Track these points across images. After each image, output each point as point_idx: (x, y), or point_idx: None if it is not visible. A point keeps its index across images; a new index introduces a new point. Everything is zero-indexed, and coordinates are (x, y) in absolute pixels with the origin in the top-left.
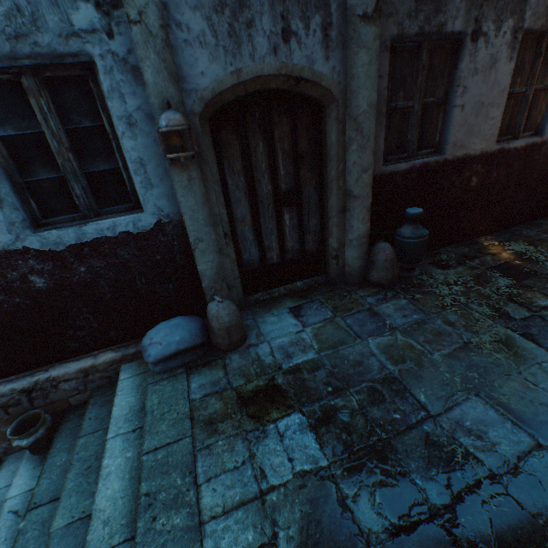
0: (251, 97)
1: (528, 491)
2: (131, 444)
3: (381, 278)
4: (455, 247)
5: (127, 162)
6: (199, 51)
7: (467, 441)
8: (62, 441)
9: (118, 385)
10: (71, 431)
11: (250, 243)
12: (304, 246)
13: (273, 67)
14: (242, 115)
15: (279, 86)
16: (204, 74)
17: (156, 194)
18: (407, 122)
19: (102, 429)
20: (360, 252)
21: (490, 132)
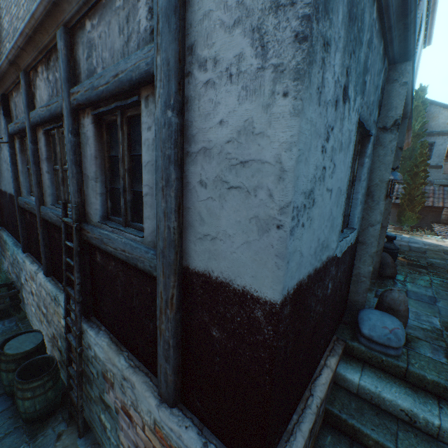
0: None
1: None
2: None
3: (392, 273)
4: None
5: (357, 195)
6: None
7: None
8: None
9: (366, 384)
10: None
11: None
12: None
13: None
14: None
15: None
16: None
17: (359, 217)
18: None
19: (397, 431)
20: (379, 258)
21: None
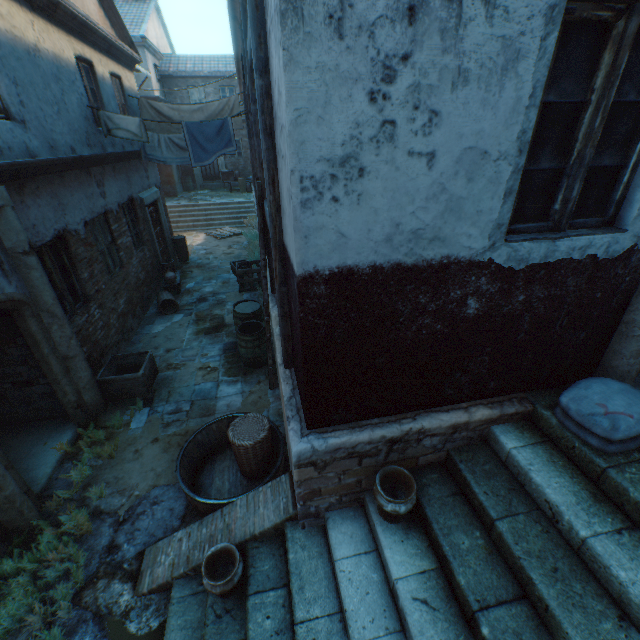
0: None
1: None
2: (636, 553)
3: None
4: None
5: None
6: None
7: None
8: (441, 514)
9: (517, 456)
10: (442, 503)
11: None
12: None
13: None
14: None
15: None
16: None
17: None
18: None
19: (520, 513)
20: None
21: None
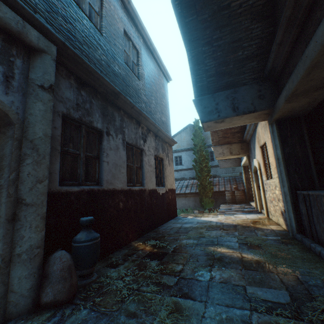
0: None
1: None
2: None
3: (58, 293)
4: (120, 251)
5: None
6: None
7: None
8: None
9: None
10: None
11: None
12: None
13: None
14: None
15: None
16: None
17: None
18: (77, 162)
19: None
20: (33, 266)
21: (123, 179)
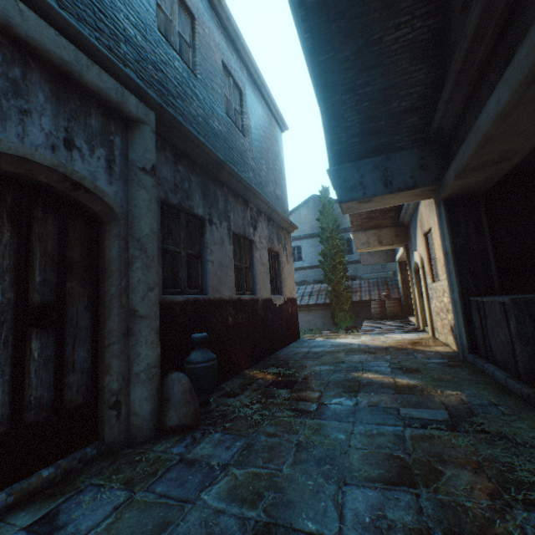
0: (5, 177)
1: None
2: None
3: (183, 416)
4: (232, 380)
5: None
6: None
7: None
8: None
9: None
10: None
11: None
12: (63, 393)
13: (49, 160)
14: None
15: (52, 183)
16: None
17: None
18: (177, 263)
19: None
20: (152, 388)
21: (231, 284)
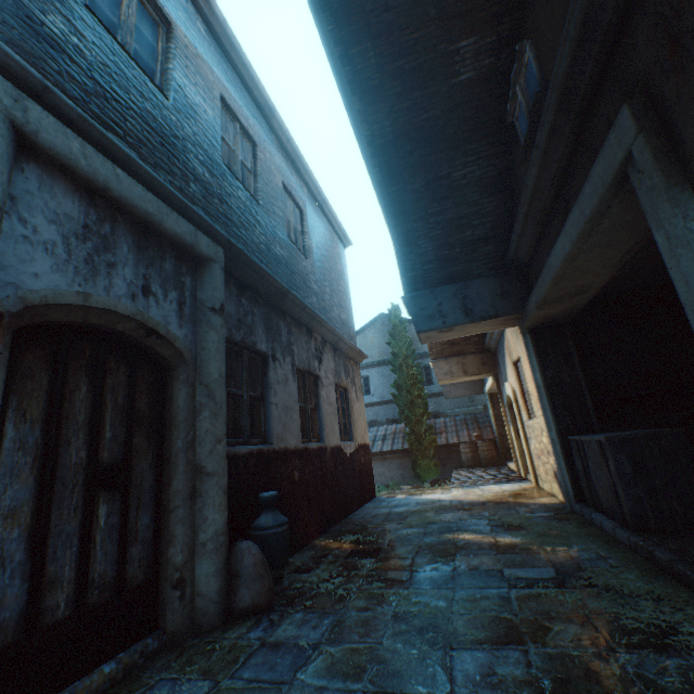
0: (87, 329)
1: (569, 689)
2: None
3: (257, 595)
4: (301, 553)
5: None
6: (42, 254)
7: (498, 691)
8: None
9: None
10: None
11: (12, 571)
12: (126, 568)
13: (129, 309)
14: (69, 344)
15: (127, 331)
16: (39, 276)
17: None
18: (240, 408)
19: None
20: (219, 560)
21: (296, 430)
